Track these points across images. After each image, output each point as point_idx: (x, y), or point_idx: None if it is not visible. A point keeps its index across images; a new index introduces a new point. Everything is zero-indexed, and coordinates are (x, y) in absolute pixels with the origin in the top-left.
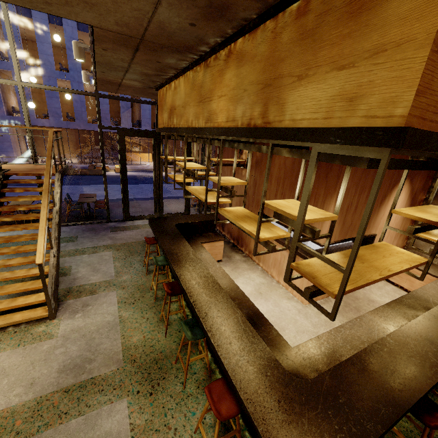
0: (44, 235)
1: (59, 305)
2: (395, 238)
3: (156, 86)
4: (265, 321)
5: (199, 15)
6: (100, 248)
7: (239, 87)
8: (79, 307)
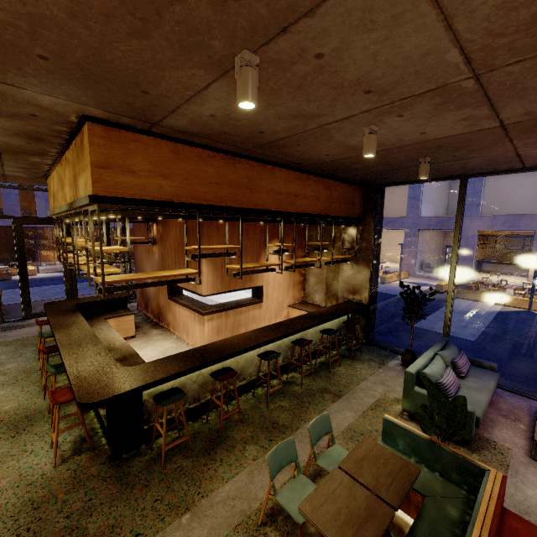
0: None
1: None
2: (289, 289)
3: (43, 176)
4: (137, 357)
5: (29, 140)
6: None
7: (70, 179)
8: None
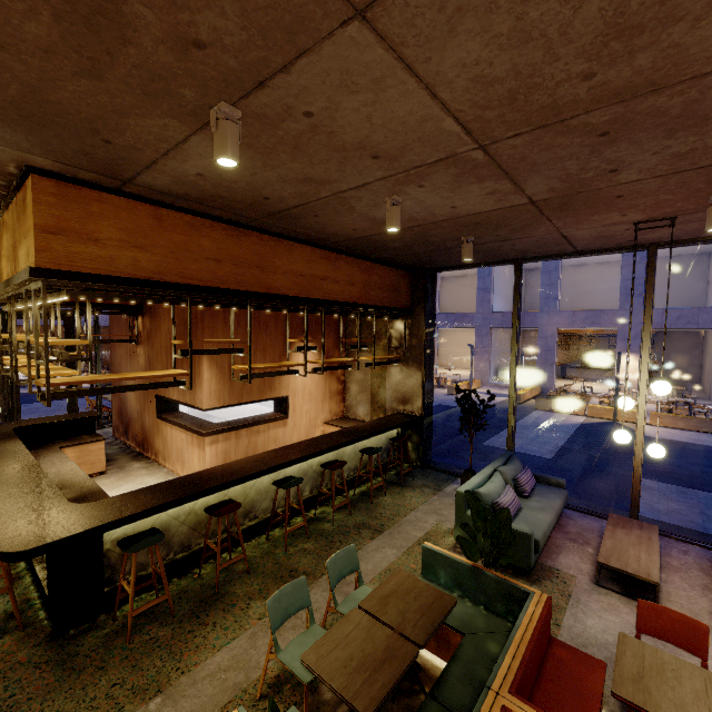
0: None
1: None
2: (324, 401)
3: None
4: (102, 494)
5: None
6: None
7: (8, 249)
8: None
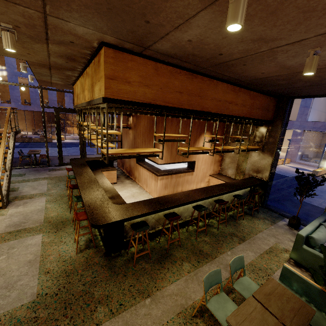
0: (1, 161)
1: (9, 203)
2: (211, 165)
3: (71, 84)
4: (120, 197)
5: (67, 60)
6: (40, 179)
7: (89, 86)
8: (21, 204)
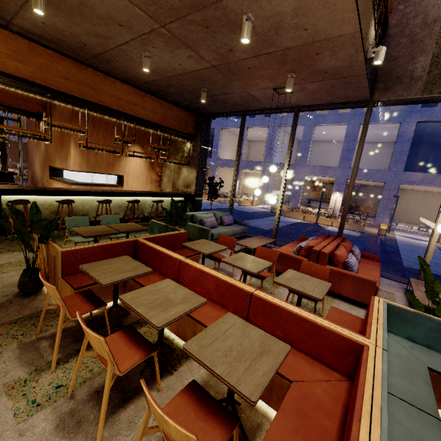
0: None
1: None
2: (147, 184)
3: None
4: None
5: None
6: None
7: None
8: None
